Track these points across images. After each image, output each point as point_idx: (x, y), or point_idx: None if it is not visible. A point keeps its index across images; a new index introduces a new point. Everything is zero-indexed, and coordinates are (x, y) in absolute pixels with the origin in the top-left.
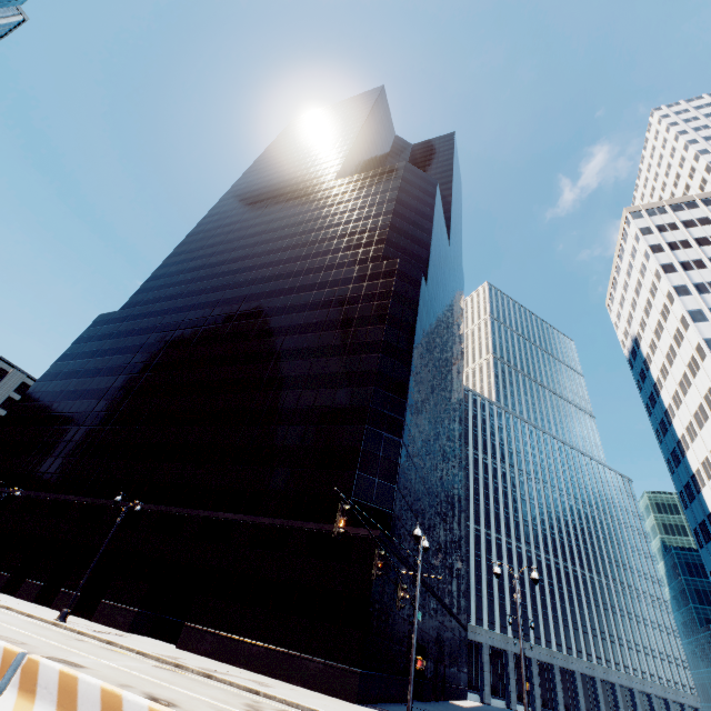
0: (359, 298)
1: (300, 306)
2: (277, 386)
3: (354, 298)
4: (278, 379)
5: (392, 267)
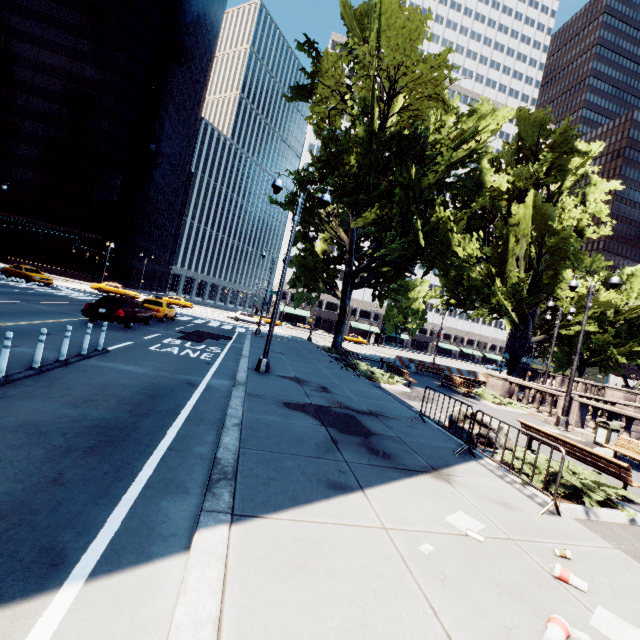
0: (91, 83)
1: (38, 64)
2: (32, 142)
3: (88, 81)
4: (31, 136)
5: (119, 62)
